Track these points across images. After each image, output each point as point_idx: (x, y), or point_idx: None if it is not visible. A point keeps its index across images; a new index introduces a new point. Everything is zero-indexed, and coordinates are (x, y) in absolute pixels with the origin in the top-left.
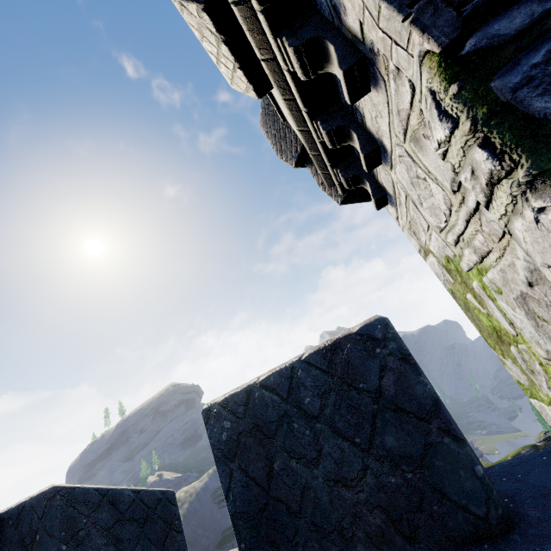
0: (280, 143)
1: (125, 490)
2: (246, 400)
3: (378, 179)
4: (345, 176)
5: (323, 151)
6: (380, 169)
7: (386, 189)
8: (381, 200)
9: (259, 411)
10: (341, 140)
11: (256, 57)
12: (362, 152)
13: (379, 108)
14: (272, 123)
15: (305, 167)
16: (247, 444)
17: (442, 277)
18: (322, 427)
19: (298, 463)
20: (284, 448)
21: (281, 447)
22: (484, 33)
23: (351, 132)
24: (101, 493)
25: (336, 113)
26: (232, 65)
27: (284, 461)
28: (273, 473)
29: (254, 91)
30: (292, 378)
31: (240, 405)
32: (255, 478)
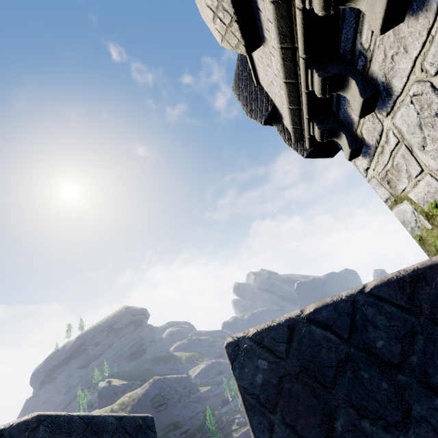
0: (251, 103)
1: (108, 417)
2: (289, 337)
3: (356, 131)
4: (322, 129)
5: (306, 103)
6: (367, 118)
7: (364, 140)
8: (356, 150)
9: (308, 351)
10: (332, 89)
11: (253, 12)
12: (362, 96)
13: (406, 41)
14: (245, 87)
15: (271, 125)
16: (293, 392)
17: (411, 224)
18: (407, 380)
19: (373, 425)
20: (349, 403)
21: (345, 401)
22: None
23: (348, 79)
24: (85, 422)
25: (332, 61)
26: (230, 19)
27: (351, 421)
28: (334, 435)
29: (244, 47)
30: (354, 314)
31: (280, 343)
32: (307, 437)
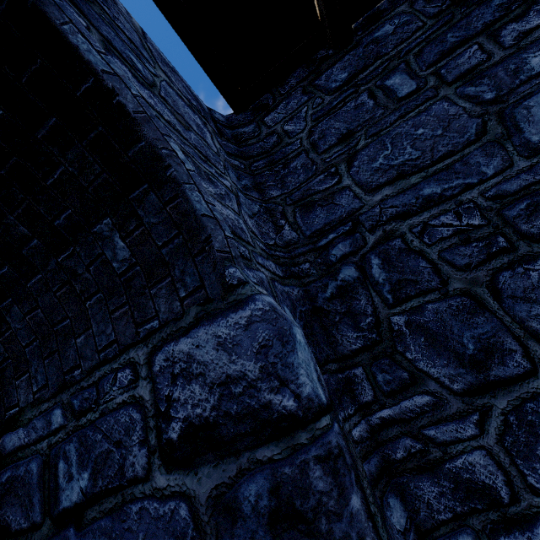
0: None
1: None
2: None
3: None
4: None
5: None
6: None
7: None
8: None
9: None
10: None
11: None
12: None
13: None
14: None
15: None
16: None
17: None
18: None
19: None
20: None
21: None
22: (4, 440)
23: None
24: None
25: None
26: None
27: None
28: None
29: None
30: None
31: None
32: None
